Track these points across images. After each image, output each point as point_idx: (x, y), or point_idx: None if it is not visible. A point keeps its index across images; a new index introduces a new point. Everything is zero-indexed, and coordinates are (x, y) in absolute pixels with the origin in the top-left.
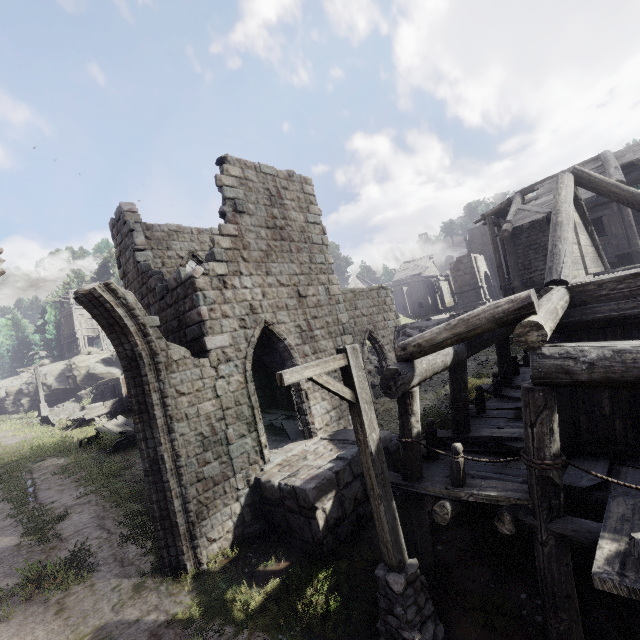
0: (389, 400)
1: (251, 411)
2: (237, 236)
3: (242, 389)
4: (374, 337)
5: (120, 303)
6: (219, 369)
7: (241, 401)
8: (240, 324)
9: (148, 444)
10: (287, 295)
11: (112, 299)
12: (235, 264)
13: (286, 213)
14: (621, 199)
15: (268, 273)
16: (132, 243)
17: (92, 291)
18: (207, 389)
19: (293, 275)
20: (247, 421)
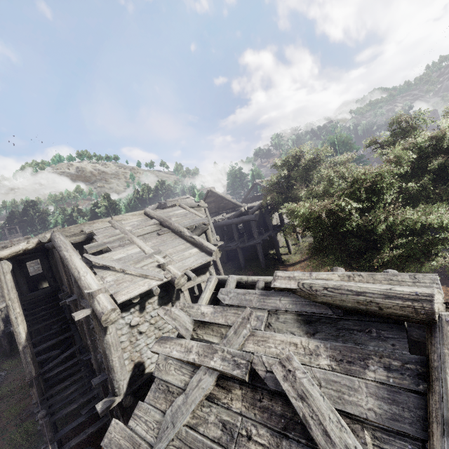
0: None
1: None
2: None
3: None
4: None
5: None
6: None
7: None
8: None
9: None
10: None
11: None
12: None
13: None
14: None
15: None
16: None
17: None
18: None
19: None
20: None
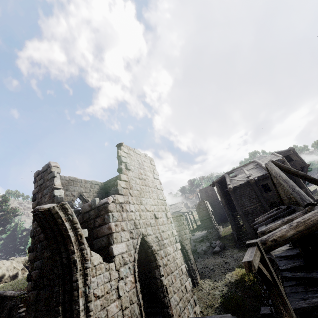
0: (196, 290)
1: (139, 309)
2: (127, 181)
3: (133, 288)
4: (183, 245)
5: (67, 218)
6: (120, 271)
7: (133, 300)
8: (130, 235)
9: None
10: (150, 217)
11: (63, 215)
12: (127, 197)
13: (145, 172)
14: (292, 173)
15: (141, 203)
16: (52, 184)
17: (51, 209)
18: (113, 290)
19: (151, 205)
20: None
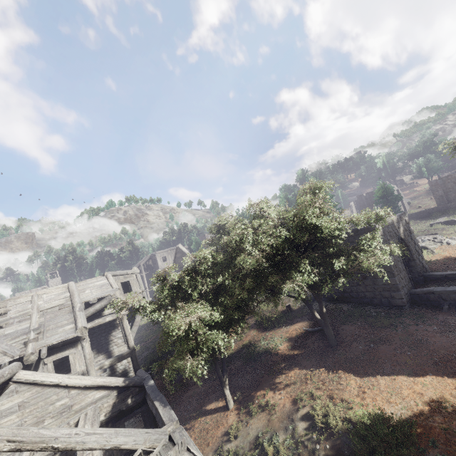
0: None
1: None
2: None
3: None
4: None
5: None
6: None
7: None
8: None
9: None
10: None
11: None
12: None
13: None
14: None
15: None
16: None
17: None
18: None
19: None
20: None
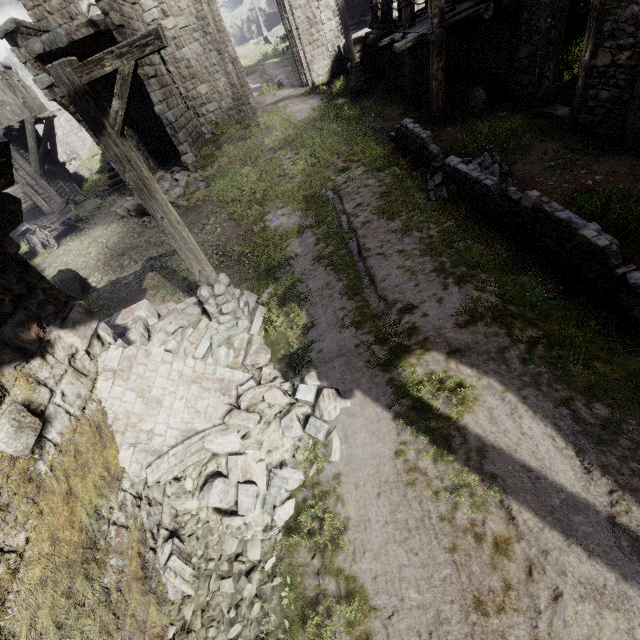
0: None
1: (334, 3)
2: None
3: None
4: None
5: None
6: None
7: None
8: None
9: (286, 23)
10: None
11: None
12: None
13: None
14: None
15: None
16: None
17: None
18: None
19: None
20: (332, 10)
